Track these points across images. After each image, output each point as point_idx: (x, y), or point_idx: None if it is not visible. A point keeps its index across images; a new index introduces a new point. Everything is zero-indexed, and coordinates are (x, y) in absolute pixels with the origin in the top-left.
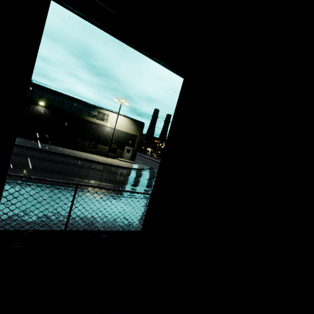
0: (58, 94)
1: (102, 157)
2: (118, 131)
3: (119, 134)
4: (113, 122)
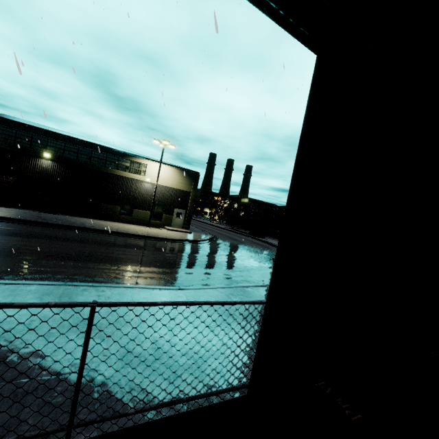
0: (69, 140)
1: (141, 227)
2: (162, 188)
3: (164, 191)
4: (153, 176)
